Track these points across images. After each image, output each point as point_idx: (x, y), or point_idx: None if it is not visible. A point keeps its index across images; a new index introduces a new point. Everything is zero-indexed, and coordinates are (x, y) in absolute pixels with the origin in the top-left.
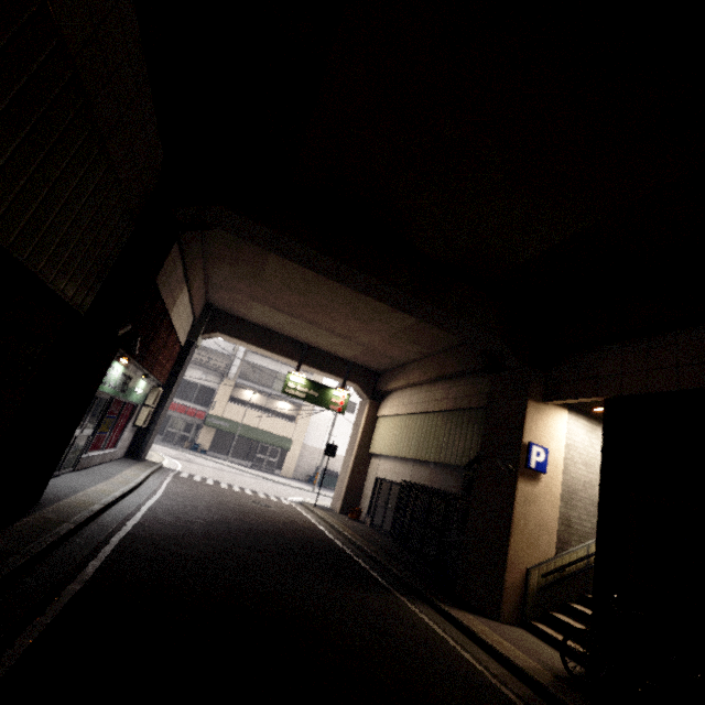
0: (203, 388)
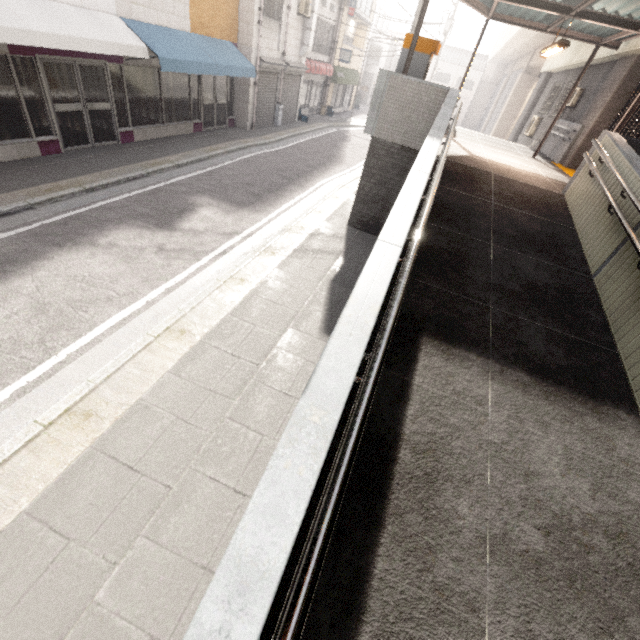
0: (327, 27)
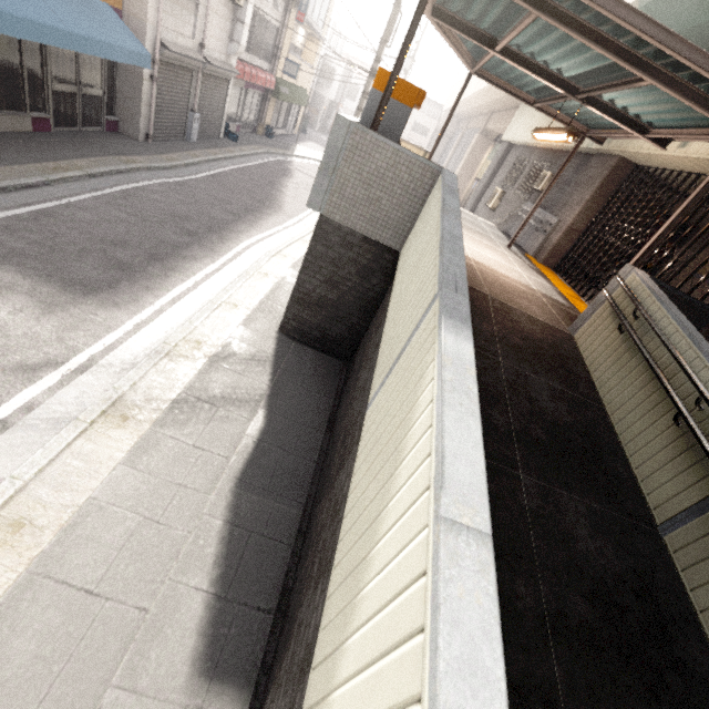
0: (268, 27)
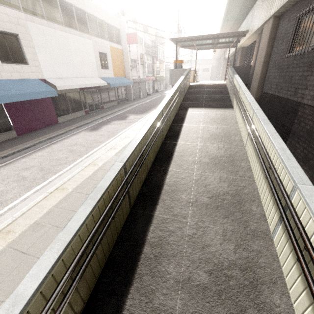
0: (150, 66)
